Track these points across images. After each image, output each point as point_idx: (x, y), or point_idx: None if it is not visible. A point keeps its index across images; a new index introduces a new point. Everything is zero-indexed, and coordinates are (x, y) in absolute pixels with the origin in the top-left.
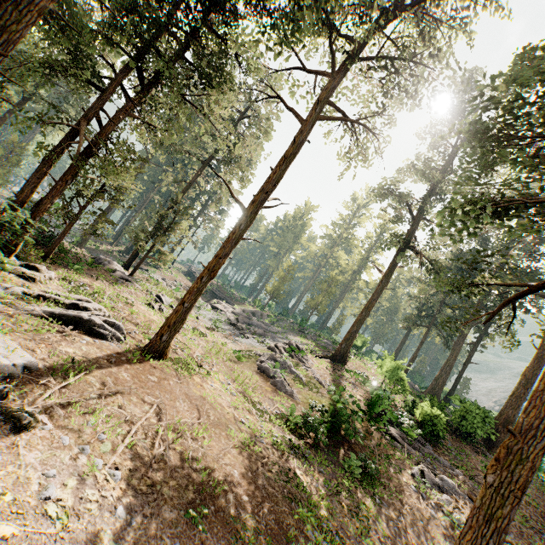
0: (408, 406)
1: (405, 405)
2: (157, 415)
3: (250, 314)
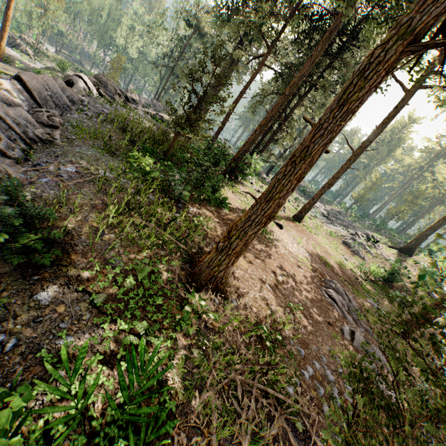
0: None
1: None
2: (306, 240)
3: (337, 212)
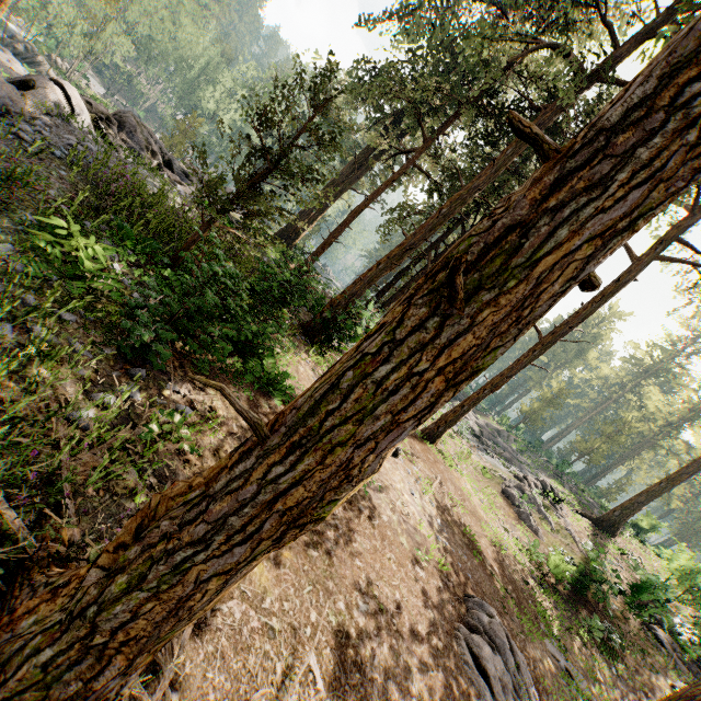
0: (697, 625)
1: (693, 623)
2: (439, 484)
3: (495, 431)
